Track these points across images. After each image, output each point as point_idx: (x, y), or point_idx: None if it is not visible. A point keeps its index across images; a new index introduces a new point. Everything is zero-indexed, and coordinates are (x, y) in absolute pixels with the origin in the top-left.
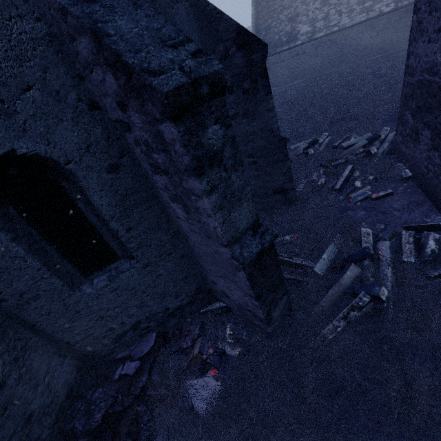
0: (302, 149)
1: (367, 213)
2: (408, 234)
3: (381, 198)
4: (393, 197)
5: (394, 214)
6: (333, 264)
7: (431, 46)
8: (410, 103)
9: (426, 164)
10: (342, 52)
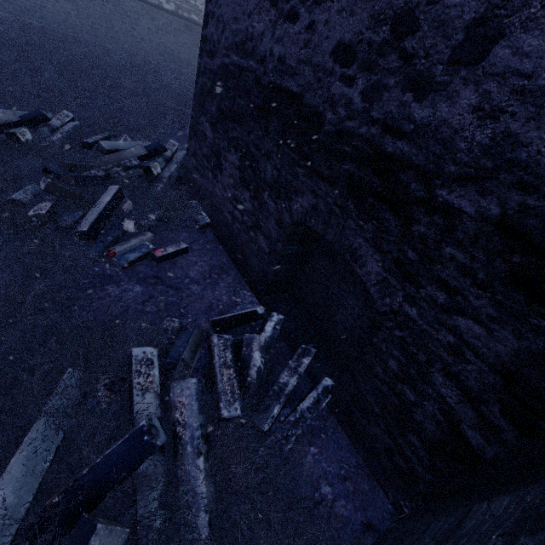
0: (1, 123)
1: (148, 289)
2: (224, 343)
3: (171, 257)
4: (188, 256)
5: (193, 290)
6: (36, 517)
7: (243, 2)
8: (209, 103)
9: (231, 208)
10: (112, 23)
